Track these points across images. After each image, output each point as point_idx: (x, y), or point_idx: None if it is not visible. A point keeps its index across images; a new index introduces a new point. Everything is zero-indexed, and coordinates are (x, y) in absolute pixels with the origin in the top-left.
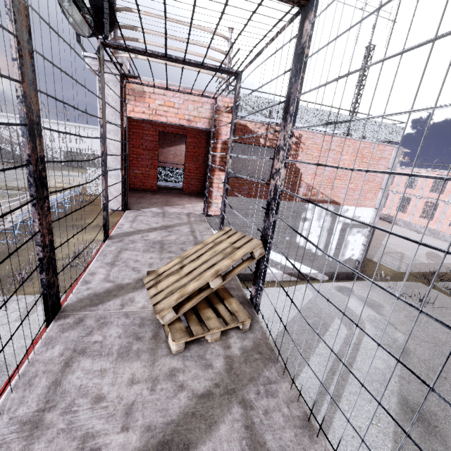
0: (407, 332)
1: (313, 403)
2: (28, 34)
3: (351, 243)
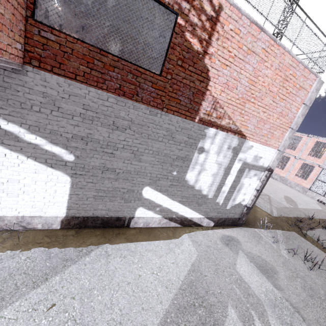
0: (318, 325)
1: None
2: None
3: (245, 187)
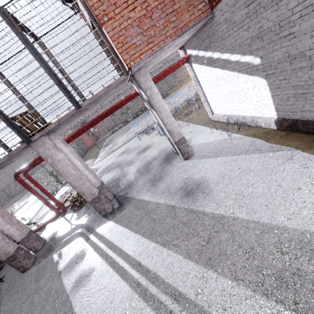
0: None
1: (139, 261)
2: (10, 84)
3: None
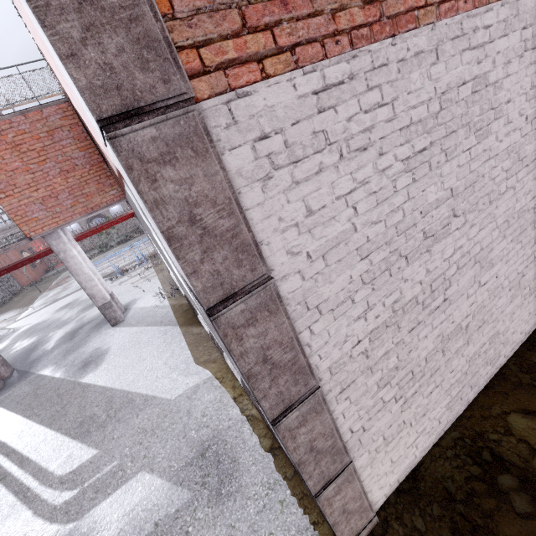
0: None
1: None
2: None
3: None
